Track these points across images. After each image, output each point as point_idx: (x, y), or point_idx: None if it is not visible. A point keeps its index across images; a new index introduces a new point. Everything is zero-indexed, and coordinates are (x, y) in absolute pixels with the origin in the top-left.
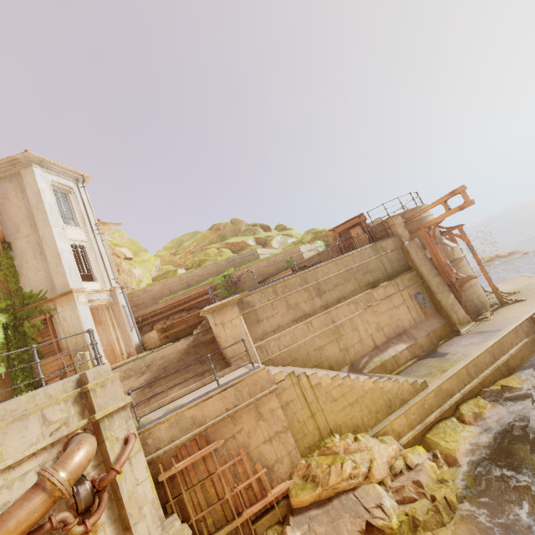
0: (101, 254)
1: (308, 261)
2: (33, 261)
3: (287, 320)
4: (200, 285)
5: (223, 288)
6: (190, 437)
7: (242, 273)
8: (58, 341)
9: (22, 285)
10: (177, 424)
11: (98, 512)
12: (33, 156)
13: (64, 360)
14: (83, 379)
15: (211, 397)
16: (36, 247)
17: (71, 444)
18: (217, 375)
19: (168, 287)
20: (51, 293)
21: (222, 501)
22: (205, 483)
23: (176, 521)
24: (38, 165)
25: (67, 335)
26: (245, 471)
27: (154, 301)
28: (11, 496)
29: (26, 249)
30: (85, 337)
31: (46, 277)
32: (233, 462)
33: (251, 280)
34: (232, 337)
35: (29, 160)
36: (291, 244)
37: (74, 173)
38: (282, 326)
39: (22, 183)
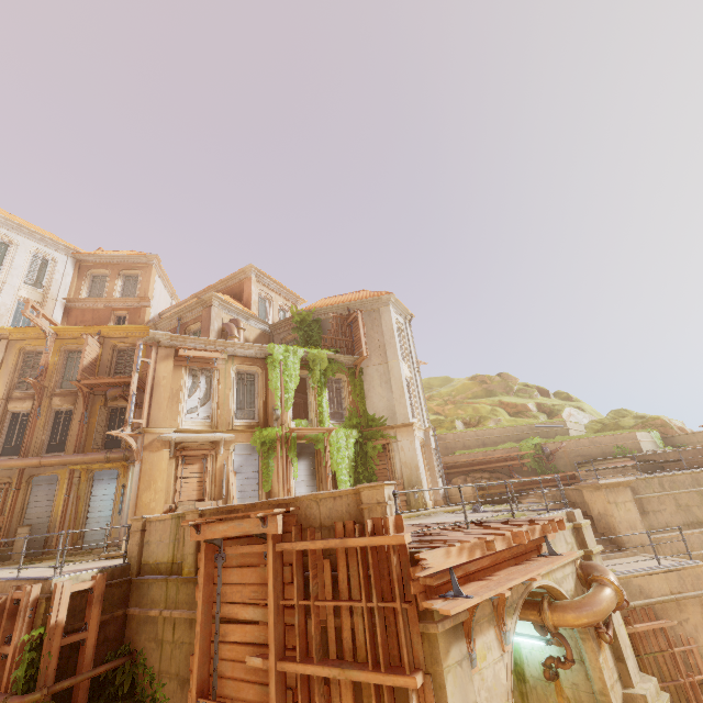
0: (418, 392)
1: (660, 455)
2: (378, 388)
3: (677, 522)
4: (499, 447)
5: (531, 458)
6: (642, 604)
7: (560, 447)
8: (391, 468)
9: (366, 407)
10: (626, 587)
11: (610, 631)
12: (392, 297)
13: (397, 488)
14: (569, 516)
15: (655, 573)
16: (382, 375)
17: (594, 565)
18: (613, 556)
19: (462, 440)
20: (390, 421)
21: (675, 684)
22: (657, 657)
23: (650, 676)
24: (391, 304)
25: (403, 465)
26: (695, 664)
27: (446, 451)
28: (567, 587)
29: (374, 376)
30: (419, 471)
31: (388, 405)
32: (686, 648)
33: (566, 457)
34: (626, 520)
35: (388, 300)
36: (592, 422)
37: (406, 312)
38: (671, 526)
39: (378, 318)
